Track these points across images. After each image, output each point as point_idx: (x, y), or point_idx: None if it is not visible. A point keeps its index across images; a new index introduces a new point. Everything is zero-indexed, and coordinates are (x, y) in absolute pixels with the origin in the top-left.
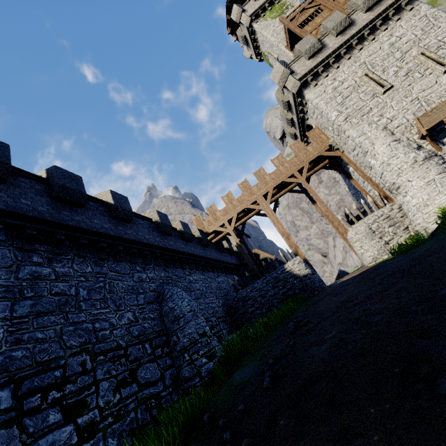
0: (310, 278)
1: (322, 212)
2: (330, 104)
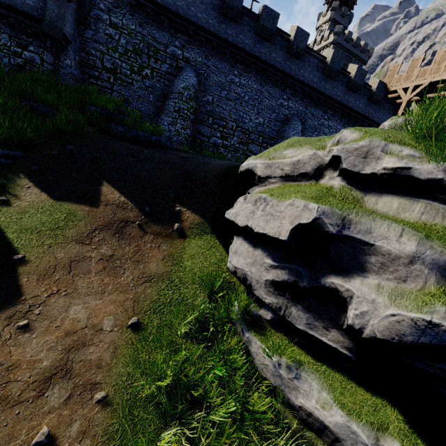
0: None
1: None
2: None
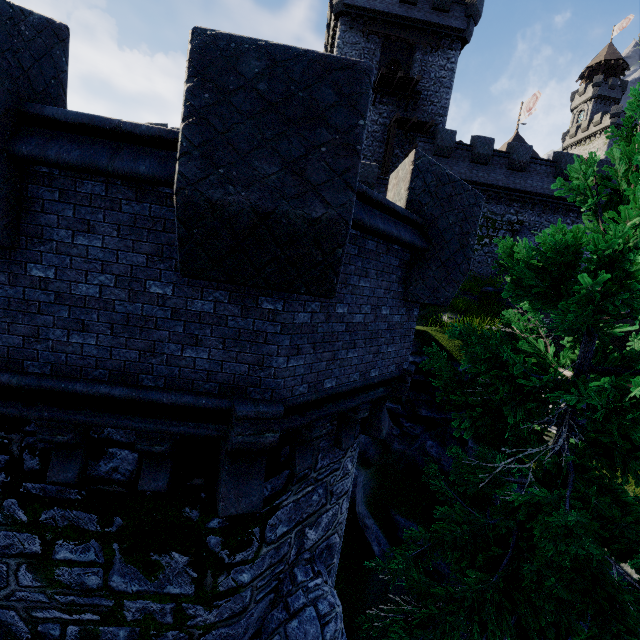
0: None
1: None
2: None
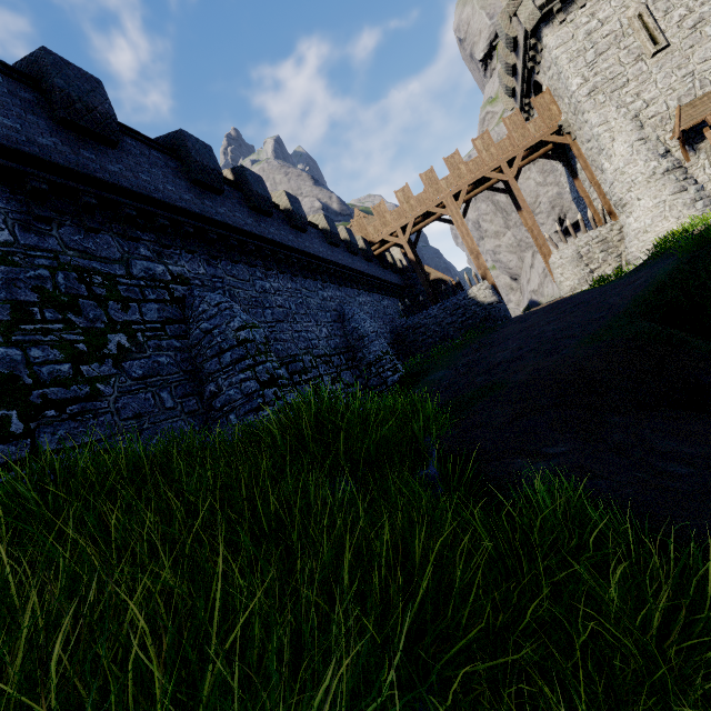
0: (495, 307)
1: (526, 224)
2: (575, 63)
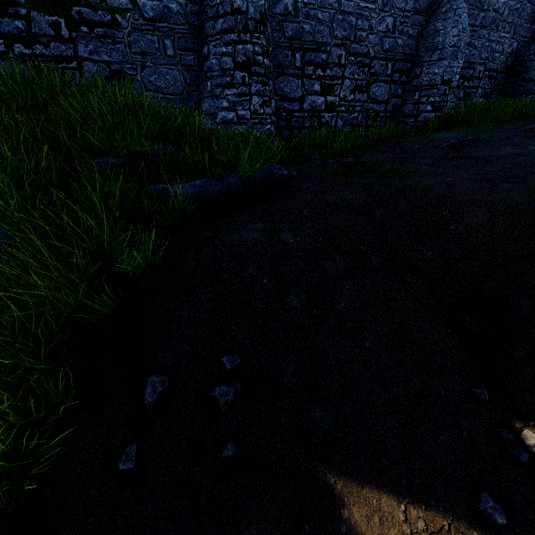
0: None
1: None
2: None
